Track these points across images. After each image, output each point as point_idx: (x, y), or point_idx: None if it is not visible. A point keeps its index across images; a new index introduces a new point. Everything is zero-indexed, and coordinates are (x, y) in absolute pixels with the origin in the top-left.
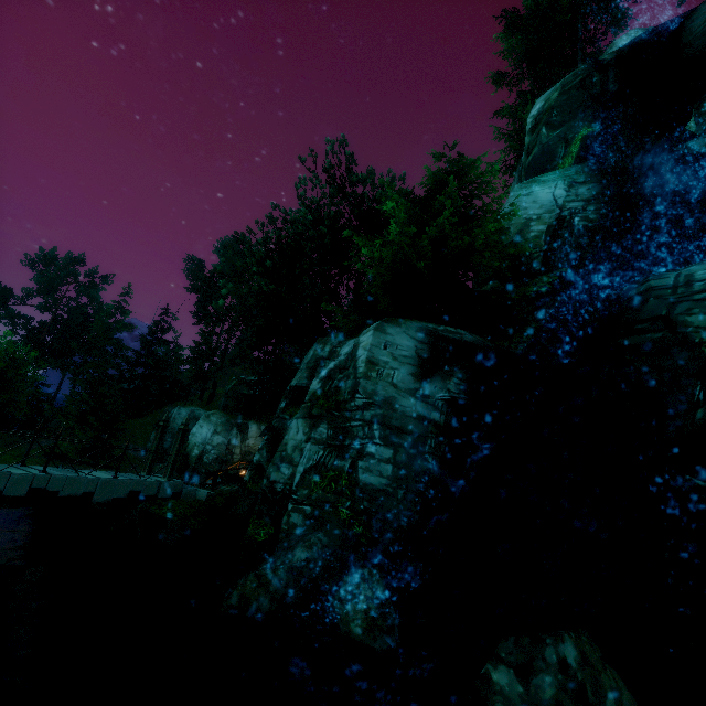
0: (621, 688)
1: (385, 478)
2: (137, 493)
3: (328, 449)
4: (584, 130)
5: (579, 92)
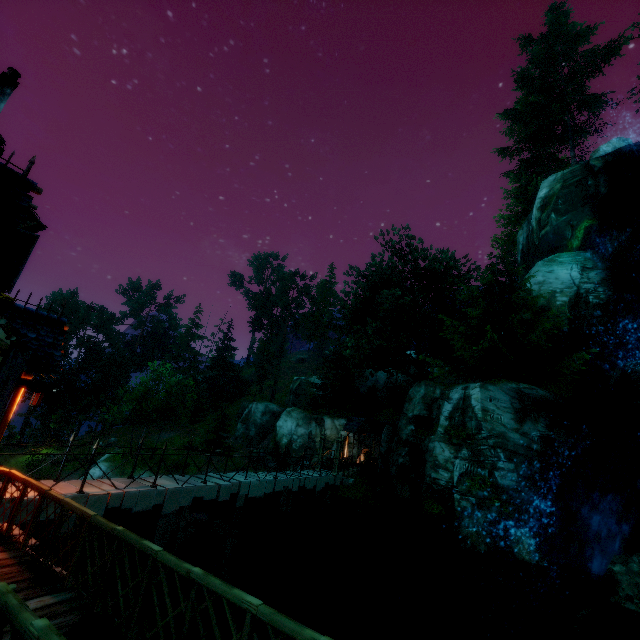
0: None
1: (514, 481)
2: (327, 484)
3: (471, 463)
4: (585, 222)
5: (578, 189)
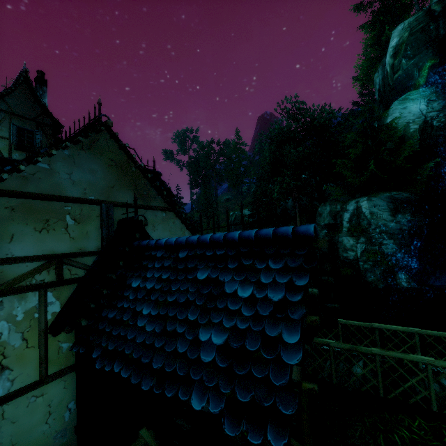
0: None
1: (394, 249)
2: None
3: (367, 244)
4: (429, 62)
5: (422, 34)
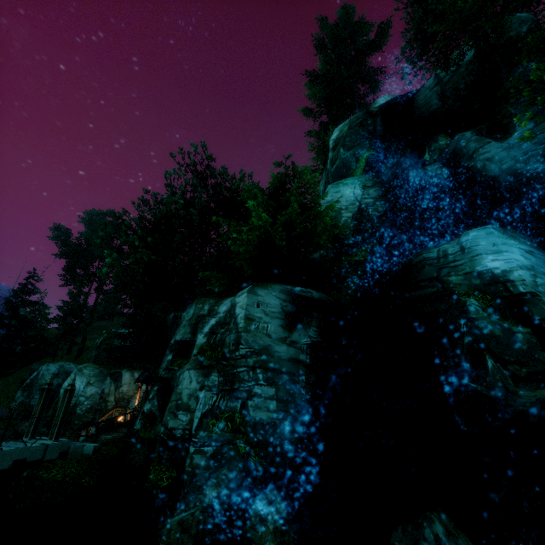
0: None
1: (272, 412)
2: (22, 461)
3: (220, 394)
4: (366, 153)
5: (361, 128)
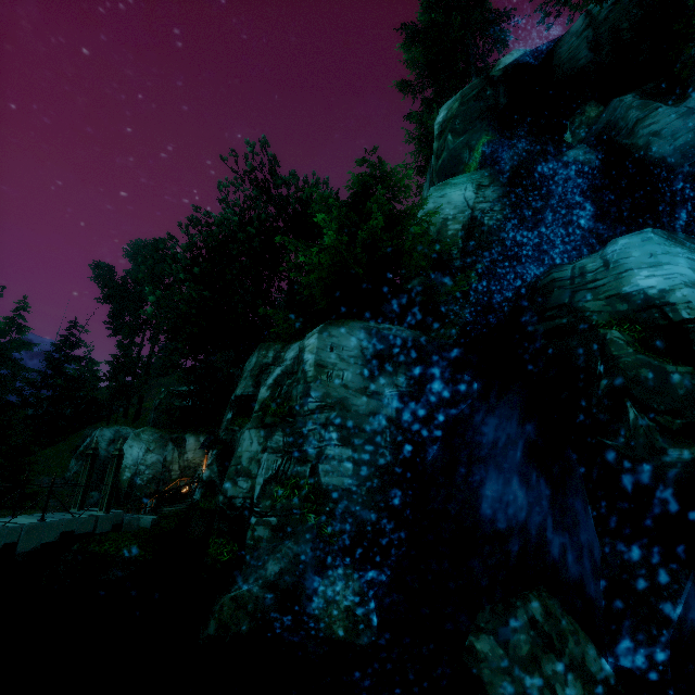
0: (578, 630)
1: (347, 477)
2: (70, 533)
3: (286, 456)
4: (483, 138)
5: (476, 103)
